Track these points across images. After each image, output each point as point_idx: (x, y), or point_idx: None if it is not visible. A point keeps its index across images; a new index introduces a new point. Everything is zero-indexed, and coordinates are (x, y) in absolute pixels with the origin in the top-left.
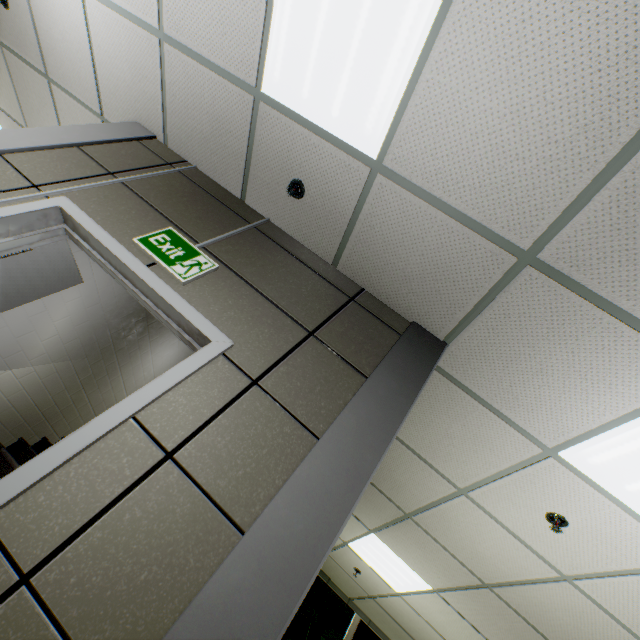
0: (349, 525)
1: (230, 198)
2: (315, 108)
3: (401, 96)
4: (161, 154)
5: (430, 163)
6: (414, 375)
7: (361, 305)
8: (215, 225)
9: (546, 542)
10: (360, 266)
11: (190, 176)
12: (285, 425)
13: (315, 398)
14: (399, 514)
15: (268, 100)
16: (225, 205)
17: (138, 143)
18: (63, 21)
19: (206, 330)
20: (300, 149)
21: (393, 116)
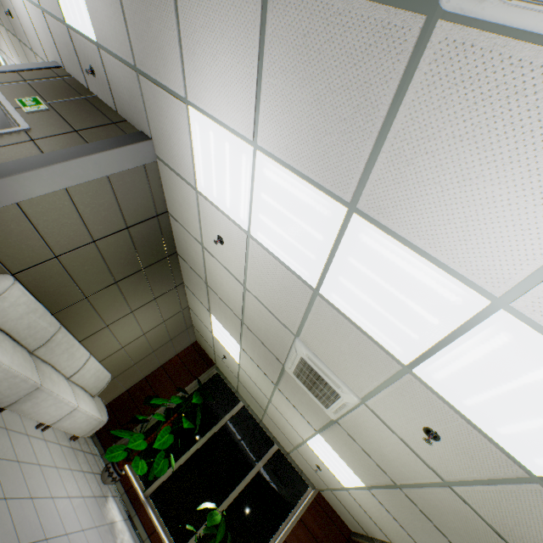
0: (205, 314)
1: (83, 89)
2: (77, 23)
3: (85, 4)
4: (59, 74)
5: (103, 34)
6: (116, 145)
7: (118, 126)
8: (63, 98)
9: (229, 262)
10: (121, 107)
11: (68, 81)
12: (34, 151)
13: (56, 147)
14: (205, 286)
15: (70, 27)
16: (77, 91)
17: (50, 70)
18: (24, 16)
19: (22, 124)
20: (84, 48)
21: (89, 16)
